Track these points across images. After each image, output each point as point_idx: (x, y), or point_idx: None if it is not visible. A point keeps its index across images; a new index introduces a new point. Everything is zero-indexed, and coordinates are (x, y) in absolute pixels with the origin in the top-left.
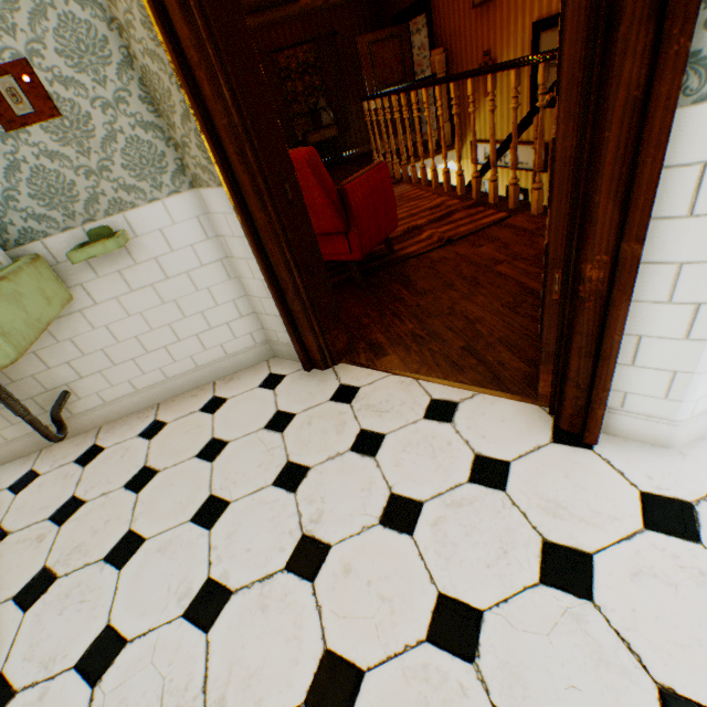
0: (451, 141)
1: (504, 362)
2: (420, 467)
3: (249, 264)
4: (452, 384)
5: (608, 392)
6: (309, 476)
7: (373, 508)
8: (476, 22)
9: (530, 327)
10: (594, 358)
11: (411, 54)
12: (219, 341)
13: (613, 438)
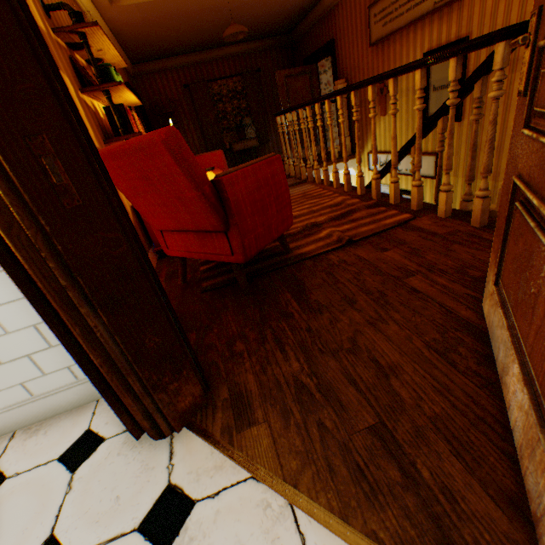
0: (350, 152)
1: (454, 491)
2: None
3: None
4: (357, 543)
5: None
6: None
7: None
8: (372, 57)
9: (484, 400)
10: None
11: (319, 87)
12: (17, 379)
13: None
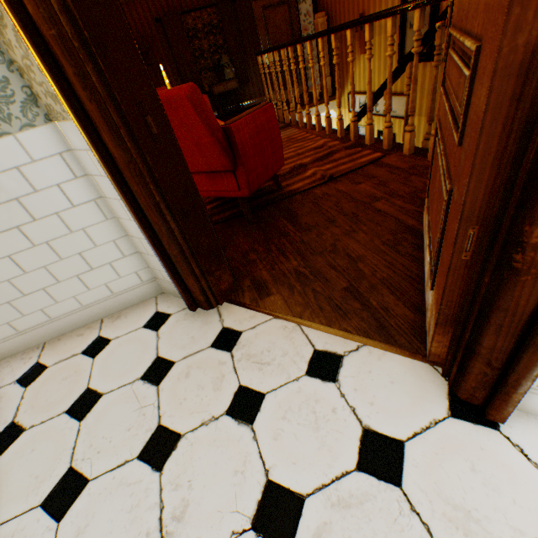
0: (331, 93)
1: (388, 308)
2: (301, 443)
3: (122, 205)
4: (336, 333)
5: (533, 380)
6: (179, 448)
7: (246, 503)
8: None
9: (413, 268)
10: (518, 338)
11: (298, 19)
12: (103, 281)
13: (521, 413)
